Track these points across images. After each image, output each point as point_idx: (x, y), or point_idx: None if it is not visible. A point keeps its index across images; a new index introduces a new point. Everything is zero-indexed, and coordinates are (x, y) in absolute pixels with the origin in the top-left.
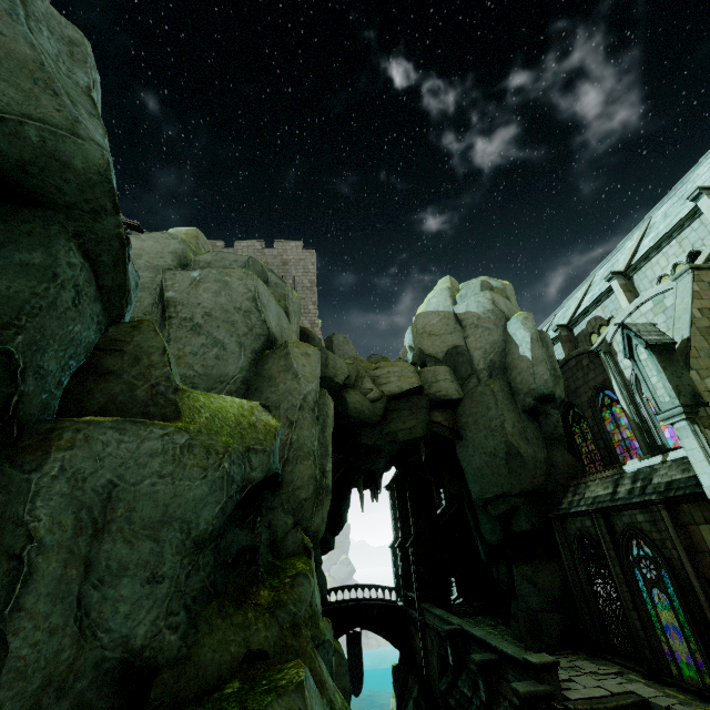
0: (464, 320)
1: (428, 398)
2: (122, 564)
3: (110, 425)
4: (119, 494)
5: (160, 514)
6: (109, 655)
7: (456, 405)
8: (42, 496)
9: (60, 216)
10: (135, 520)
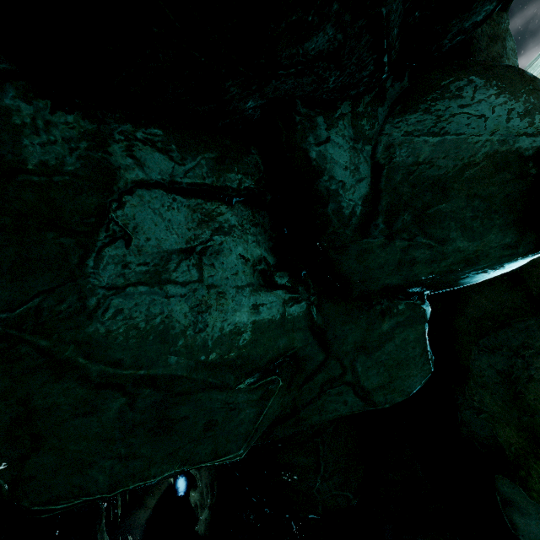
0: None
1: None
2: None
3: None
4: None
5: None
6: None
7: None
8: None
9: (505, 17)
10: None
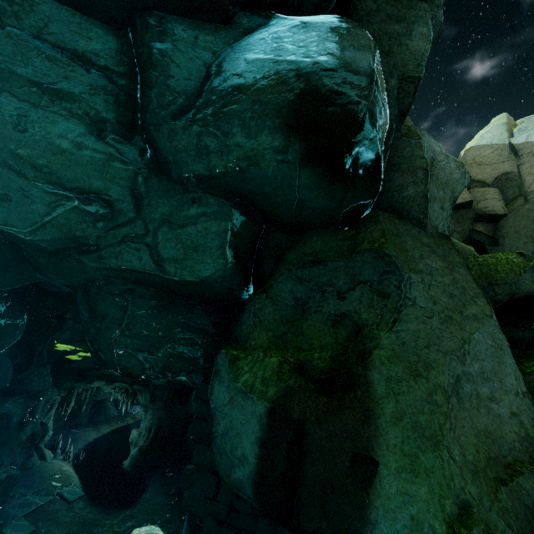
0: (521, 149)
1: (474, 212)
2: (434, 196)
3: (425, 133)
4: (435, 164)
5: (445, 180)
6: (432, 230)
7: (498, 220)
8: (424, 150)
9: (428, 8)
10: (438, 179)
